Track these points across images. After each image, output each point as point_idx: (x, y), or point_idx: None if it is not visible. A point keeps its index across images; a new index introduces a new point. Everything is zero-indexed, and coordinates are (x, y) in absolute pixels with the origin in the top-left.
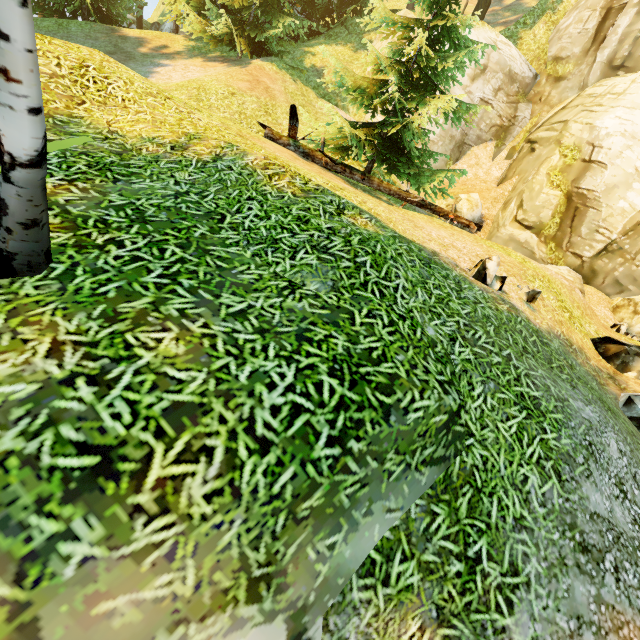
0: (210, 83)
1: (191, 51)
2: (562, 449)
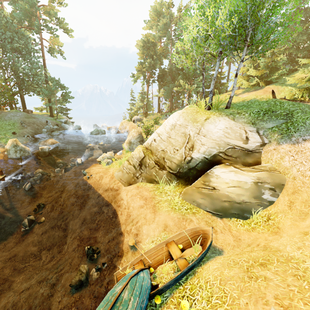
0: (249, 96)
1: (244, 92)
2: None
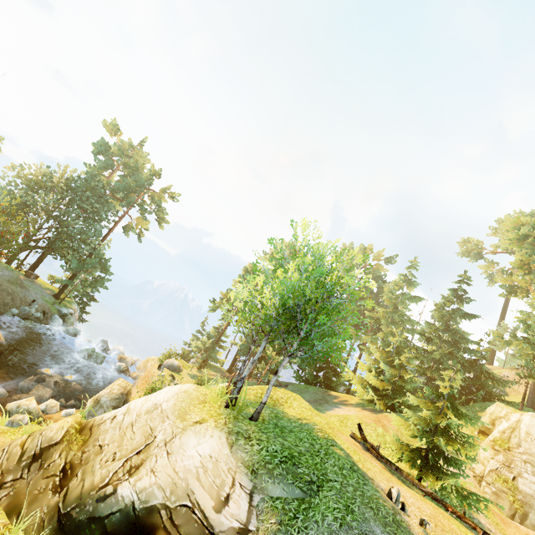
0: (352, 416)
1: (358, 404)
2: (350, 523)
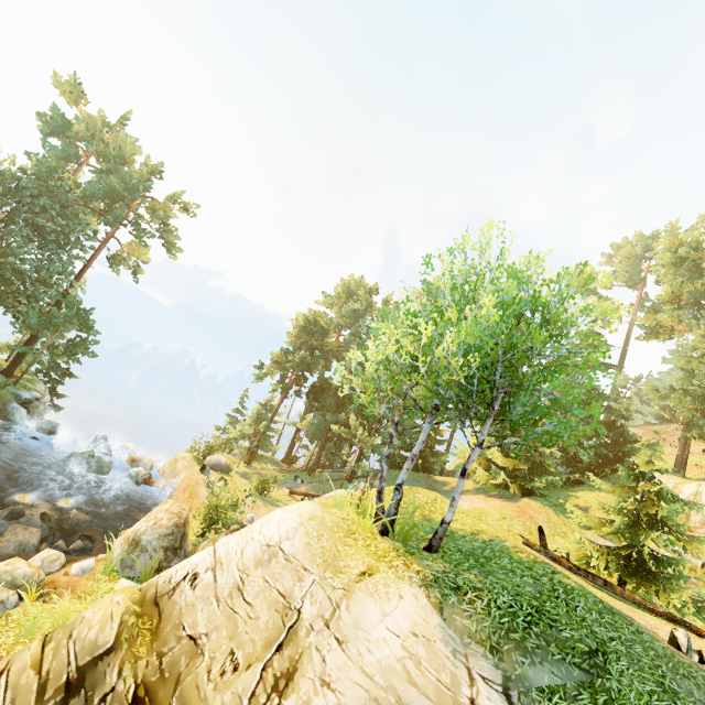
0: (489, 510)
1: (477, 490)
2: None
